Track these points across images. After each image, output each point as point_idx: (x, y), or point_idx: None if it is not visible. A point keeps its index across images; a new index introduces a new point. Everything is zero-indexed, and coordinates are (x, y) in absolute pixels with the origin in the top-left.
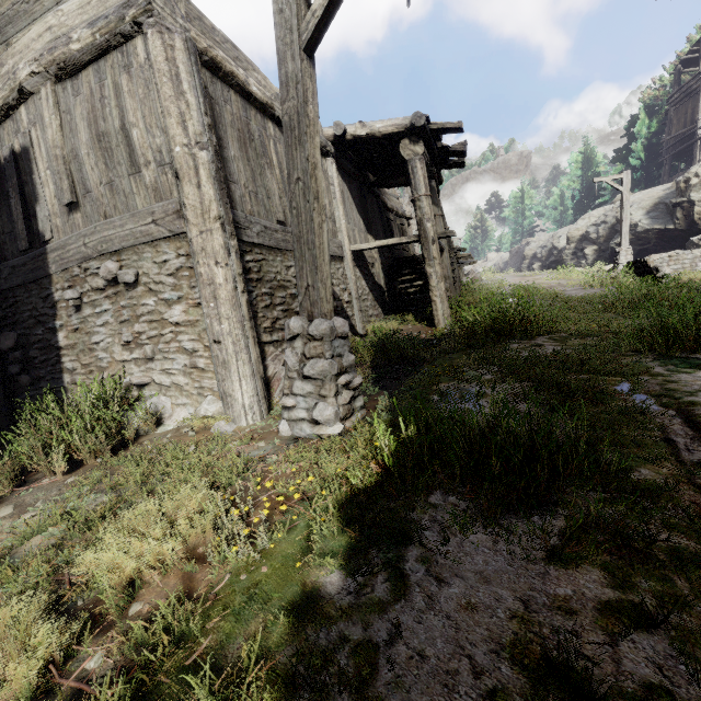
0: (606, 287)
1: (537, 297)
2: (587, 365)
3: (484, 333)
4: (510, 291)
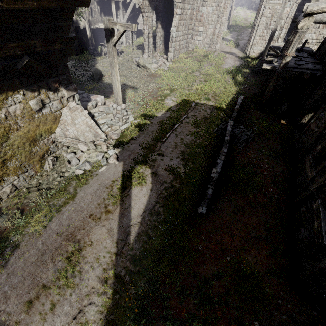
0: (251, 21)
1: (244, 21)
2: (242, 28)
3: (235, 25)
4: (240, 19)
